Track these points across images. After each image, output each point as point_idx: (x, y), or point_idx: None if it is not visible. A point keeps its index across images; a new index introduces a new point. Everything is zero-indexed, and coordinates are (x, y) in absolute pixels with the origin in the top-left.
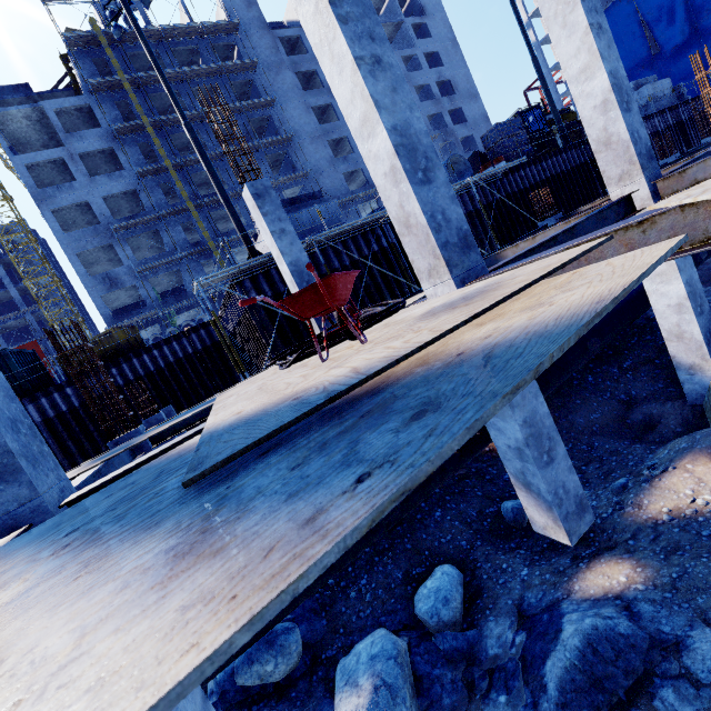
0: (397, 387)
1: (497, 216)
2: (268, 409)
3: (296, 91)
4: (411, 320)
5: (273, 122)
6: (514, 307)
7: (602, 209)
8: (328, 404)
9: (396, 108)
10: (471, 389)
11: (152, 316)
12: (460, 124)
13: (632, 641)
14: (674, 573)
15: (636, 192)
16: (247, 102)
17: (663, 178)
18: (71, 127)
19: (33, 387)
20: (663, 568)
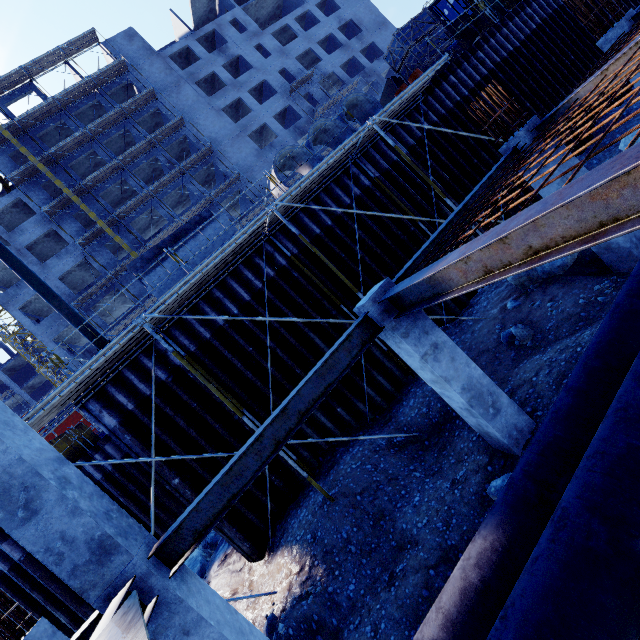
0: None
1: (435, 152)
2: None
3: (201, 101)
4: None
5: (190, 140)
6: None
7: None
8: None
9: None
10: None
11: None
12: (377, 60)
13: None
14: None
15: None
16: (156, 133)
17: None
18: (18, 223)
19: None
20: None
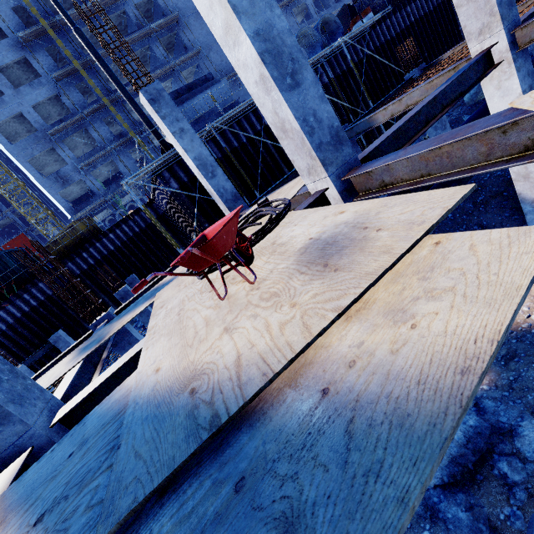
0: (269, 429)
1: (367, 71)
2: (173, 394)
3: None
4: (291, 258)
5: (158, 3)
6: (379, 294)
7: (463, 72)
8: (211, 440)
9: (255, 9)
10: (329, 533)
11: (102, 202)
12: None
13: (479, 430)
14: (511, 377)
15: (494, 45)
16: None
17: (522, 26)
18: None
19: (30, 275)
20: (503, 372)
